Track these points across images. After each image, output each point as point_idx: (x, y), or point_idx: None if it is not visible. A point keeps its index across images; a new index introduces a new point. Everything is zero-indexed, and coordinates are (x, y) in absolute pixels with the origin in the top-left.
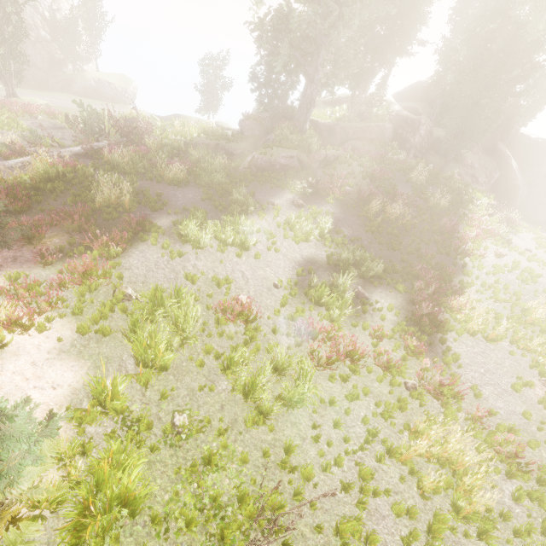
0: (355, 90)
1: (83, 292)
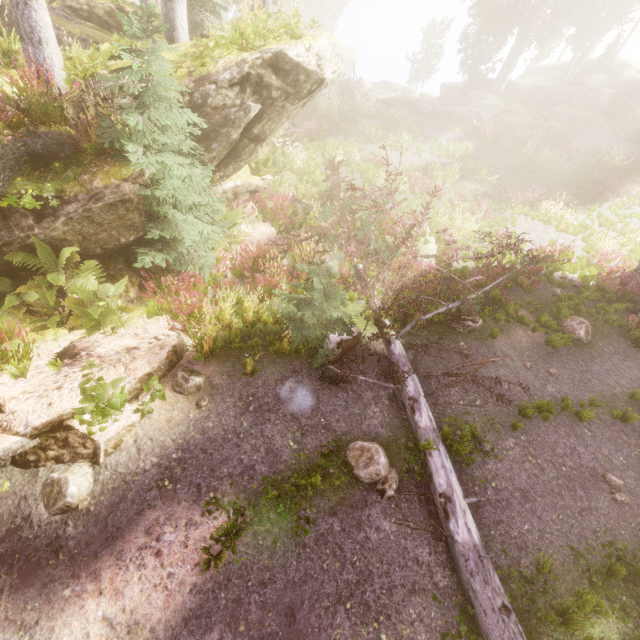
0: (577, 50)
1: (307, 138)
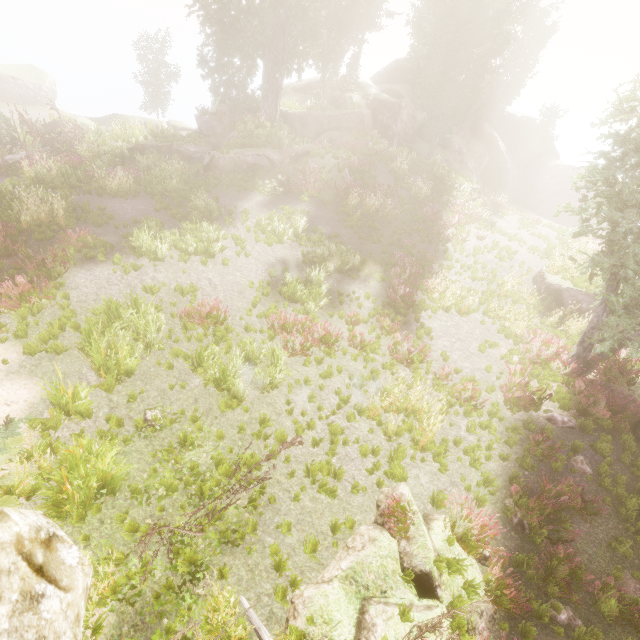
0: (324, 72)
1: (23, 315)
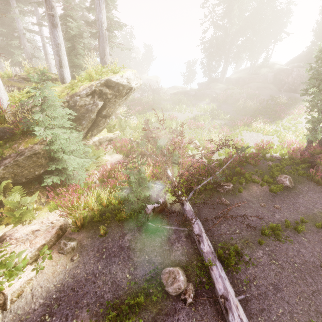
0: (251, 61)
1: (138, 113)
